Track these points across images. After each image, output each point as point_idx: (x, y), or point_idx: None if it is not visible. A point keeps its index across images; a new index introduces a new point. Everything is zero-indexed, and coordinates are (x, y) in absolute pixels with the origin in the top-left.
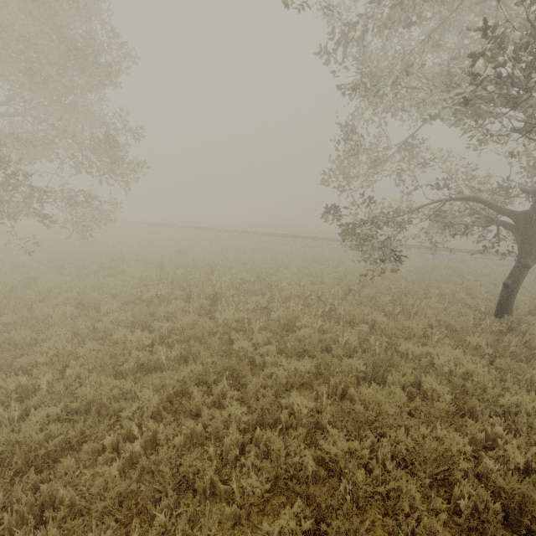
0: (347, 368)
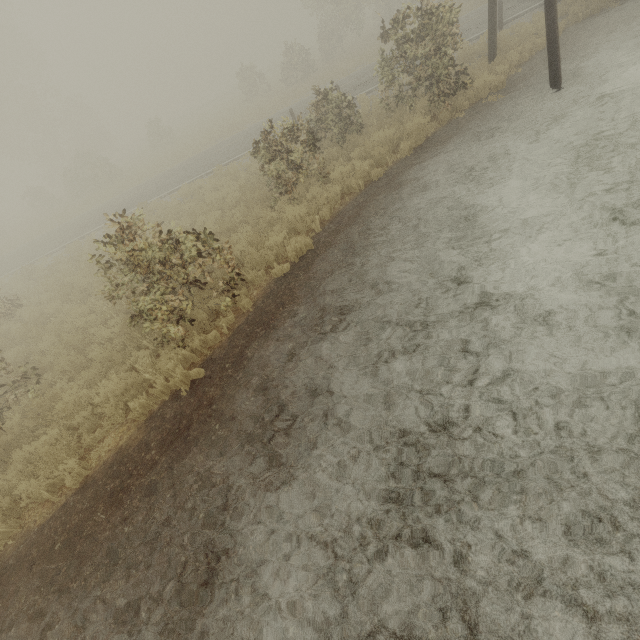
0: None
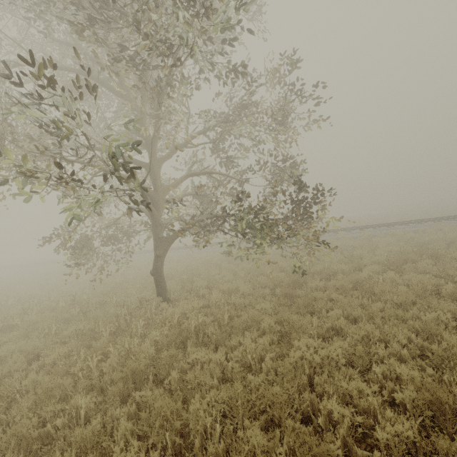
0: None
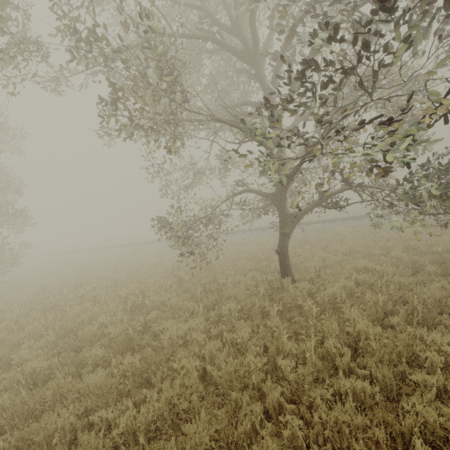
0: (86, 359)
